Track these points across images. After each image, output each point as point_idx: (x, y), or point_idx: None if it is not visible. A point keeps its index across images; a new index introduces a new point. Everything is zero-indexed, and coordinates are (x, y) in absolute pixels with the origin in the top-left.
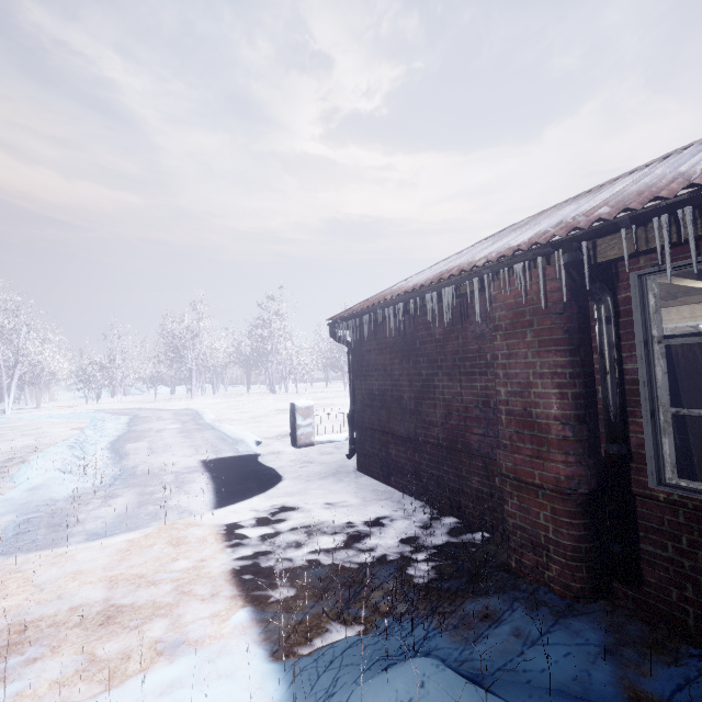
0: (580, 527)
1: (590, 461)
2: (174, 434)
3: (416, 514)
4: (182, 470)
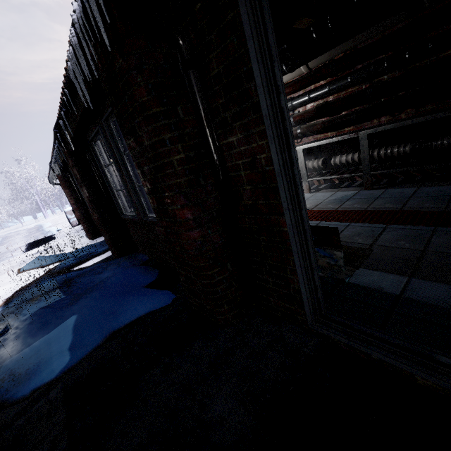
0: (86, 225)
1: (83, 211)
2: (21, 238)
3: (85, 235)
4: (17, 248)
